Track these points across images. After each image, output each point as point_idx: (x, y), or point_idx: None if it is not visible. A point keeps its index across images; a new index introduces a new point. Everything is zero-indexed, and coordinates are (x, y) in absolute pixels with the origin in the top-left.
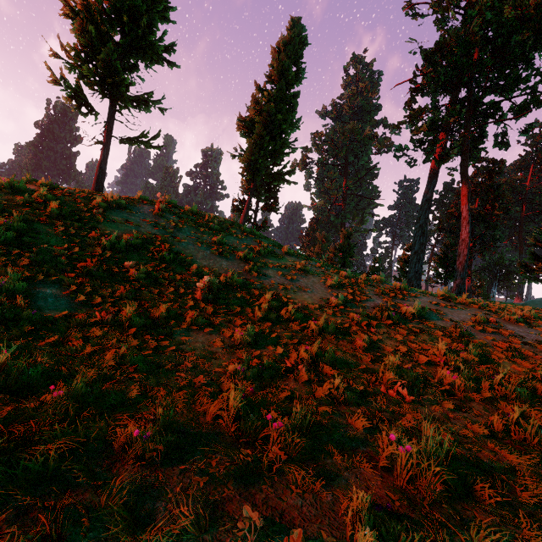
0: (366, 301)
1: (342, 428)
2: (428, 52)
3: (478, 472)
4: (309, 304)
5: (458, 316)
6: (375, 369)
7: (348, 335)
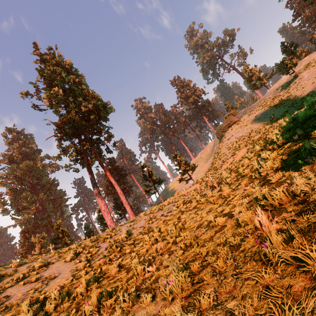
0: (99, 250)
1: (144, 313)
2: (57, 123)
3: (192, 263)
4: (65, 282)
5: (141, 224)
6: (131, 275)
7: (104, 275)
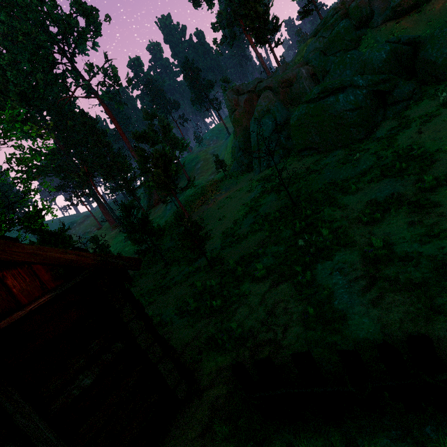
0: None
1: None
2: None
3: None
4: None
5: None
6: None
7: None
